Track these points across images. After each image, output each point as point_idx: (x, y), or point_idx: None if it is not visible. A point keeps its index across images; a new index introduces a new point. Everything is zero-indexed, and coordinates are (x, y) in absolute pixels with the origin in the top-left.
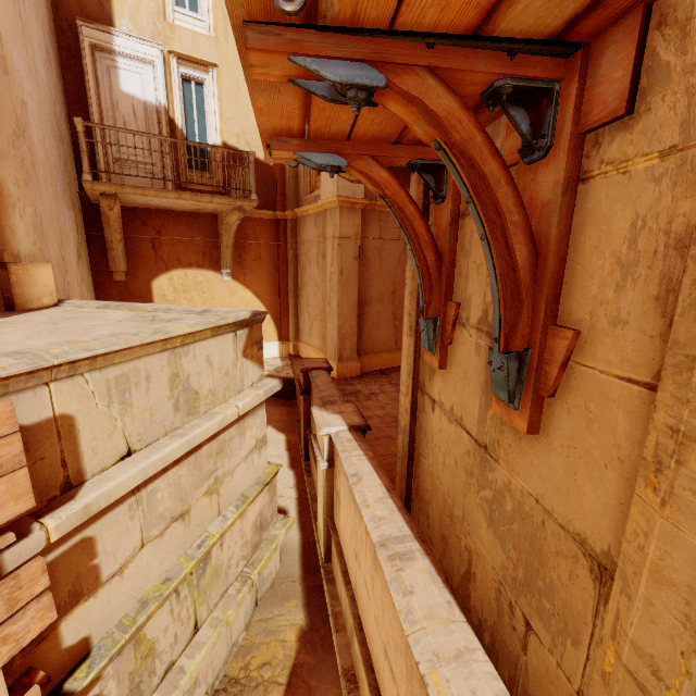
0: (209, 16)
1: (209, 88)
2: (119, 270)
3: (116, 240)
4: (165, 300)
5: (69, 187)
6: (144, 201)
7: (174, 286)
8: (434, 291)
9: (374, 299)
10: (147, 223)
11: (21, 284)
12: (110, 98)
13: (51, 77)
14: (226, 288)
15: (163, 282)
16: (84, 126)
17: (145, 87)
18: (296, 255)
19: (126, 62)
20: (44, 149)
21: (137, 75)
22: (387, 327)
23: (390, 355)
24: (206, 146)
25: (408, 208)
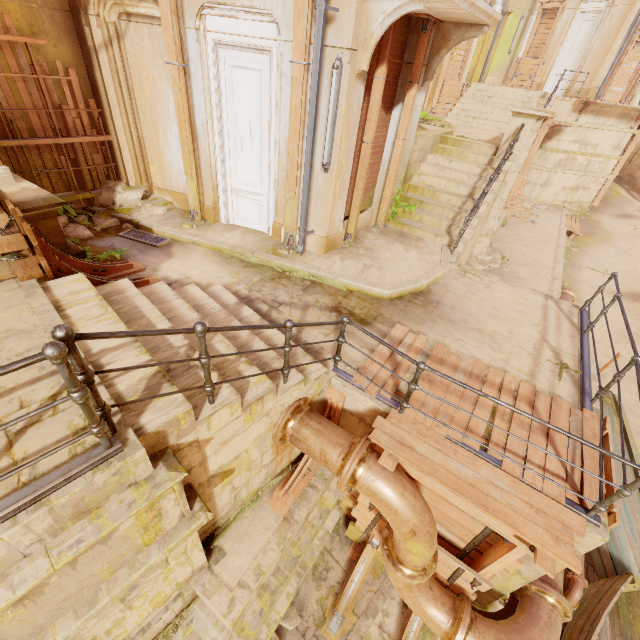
0: None
1: None
2: None
3: None
4: None
5: None
6: None
7: None
8: None
9: None
10: None
11: None
12: None
13: None
14: None
15: None
16: None
17: None
18: None
19: None
20: None
21: None
22: None
23: None
24: None
25: None
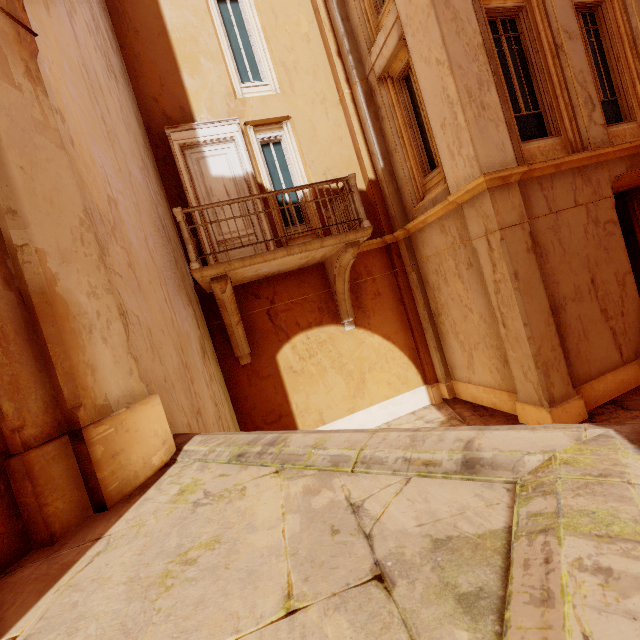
0: (272, 78)
1: (286, 142)
2: (243, 353)
3: (235, 323)
4: (293, 372)
5: (182, 284)
6: (252, 273)
7: (298, 354)
8: None
9: (568, 299)
10: (259, 295)
11: (112, 453)
12: (204, 187)
13: (150, 184)
14: (351, 340)
15: (287, 352)
16: (183, 215)
17: (231, 164)
18: (419, 277)
19: (211, 149)
20: (146, 249)
21: (222, 156)
22: (599, 334)
23: (618, 373)
24: (302, 188)
25: None
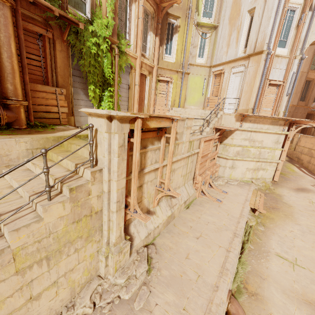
0: None
1: None
2: None
3: None
4: None
5: None
6: None
7: None
8: None
9: None
10: None
11: None
12: None
13: None
14: None
15: None
16: None
17: None
18: None
19: None
20: None
21: None
22: None
23: None
24: None
25: None
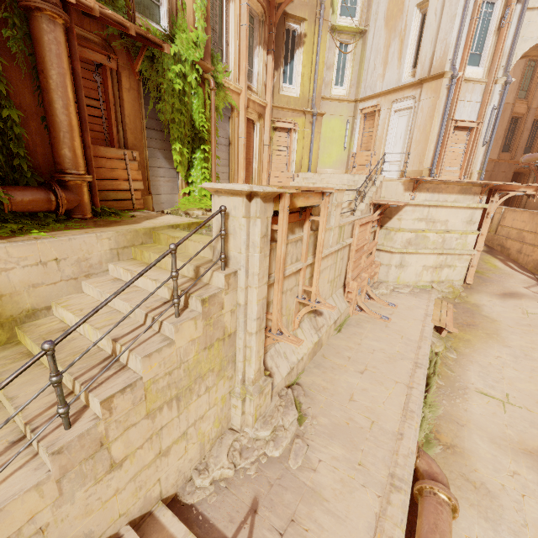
0: None
1: None
2: None
3: None
4: None
5: None
6: None
7: None
8: (537, 182)
9: None
10: None
11: None
12: None
13: None
14: None
15: None
16: None
17: None
18: None
19: None
20: None
21: None
22: None
23: None
24: None
25: (536, 172)
